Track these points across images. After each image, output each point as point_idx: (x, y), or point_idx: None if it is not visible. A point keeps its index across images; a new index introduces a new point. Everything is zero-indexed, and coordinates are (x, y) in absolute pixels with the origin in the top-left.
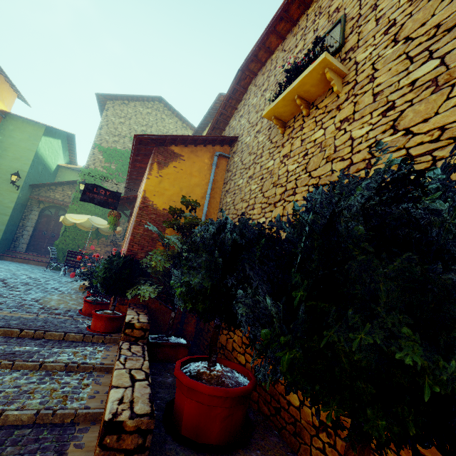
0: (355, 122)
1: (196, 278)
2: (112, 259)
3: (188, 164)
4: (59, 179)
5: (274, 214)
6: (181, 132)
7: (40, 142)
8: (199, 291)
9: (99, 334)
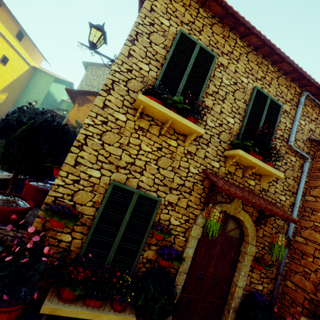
0: None
1: None
2: None
3: None
4: (62, 107)
5: None
6: None
7: (51, 85)
8: None
9: None
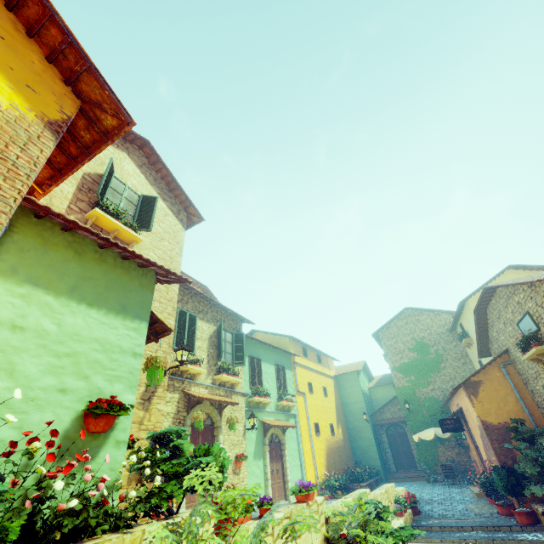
0: None
1: None
2: (498, 472)
3: (489, 384)
4: (373, 398)
5: None
6: (437, 320)
7: (359, 382)
8: None
9: (528, 525)
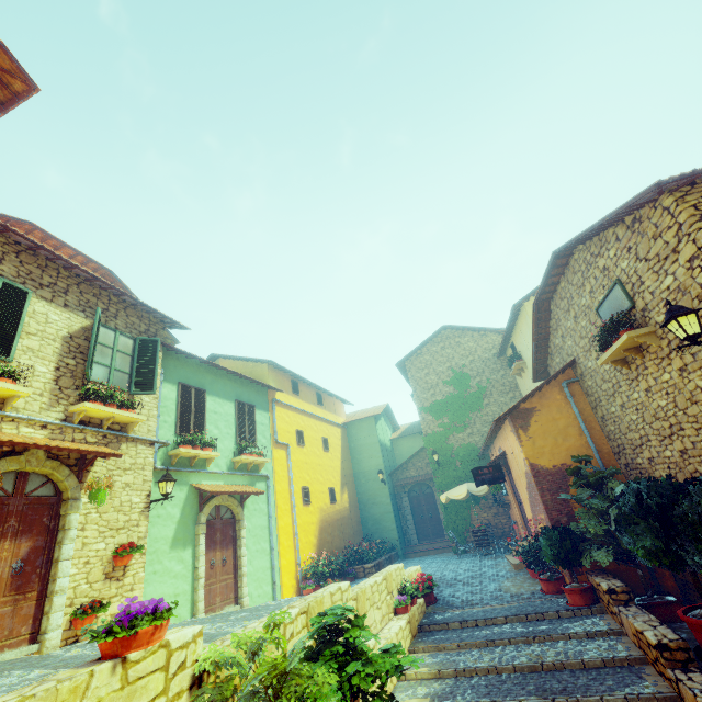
0: (692, 373)
1: (647, 541)
2: (548, 535)
3: (545, 412)
4: (397, 452)
5: (676, 447)
6: (483, 342)
7: (377, 431)
8: (656, 549)
9: (583, 607)
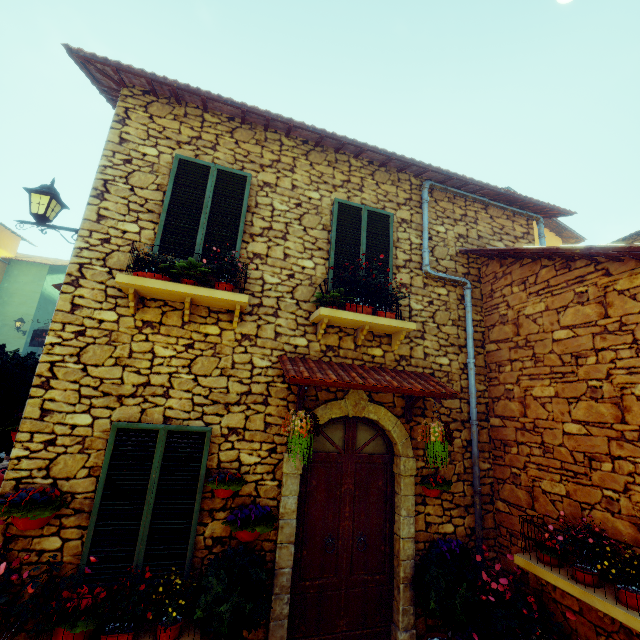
0: None
1: None
2: None
3: None
4: None
5: None
6: None
7: (46, 281)
8: None
9: None
